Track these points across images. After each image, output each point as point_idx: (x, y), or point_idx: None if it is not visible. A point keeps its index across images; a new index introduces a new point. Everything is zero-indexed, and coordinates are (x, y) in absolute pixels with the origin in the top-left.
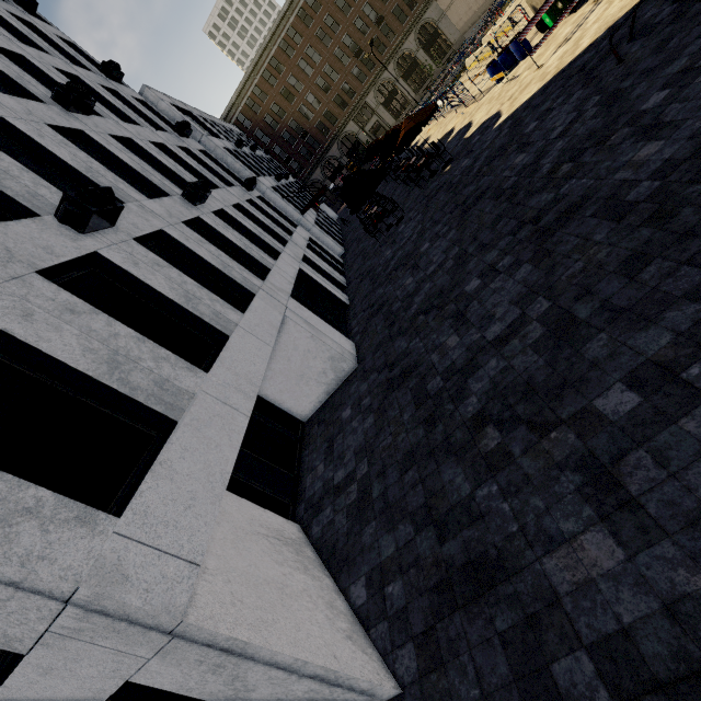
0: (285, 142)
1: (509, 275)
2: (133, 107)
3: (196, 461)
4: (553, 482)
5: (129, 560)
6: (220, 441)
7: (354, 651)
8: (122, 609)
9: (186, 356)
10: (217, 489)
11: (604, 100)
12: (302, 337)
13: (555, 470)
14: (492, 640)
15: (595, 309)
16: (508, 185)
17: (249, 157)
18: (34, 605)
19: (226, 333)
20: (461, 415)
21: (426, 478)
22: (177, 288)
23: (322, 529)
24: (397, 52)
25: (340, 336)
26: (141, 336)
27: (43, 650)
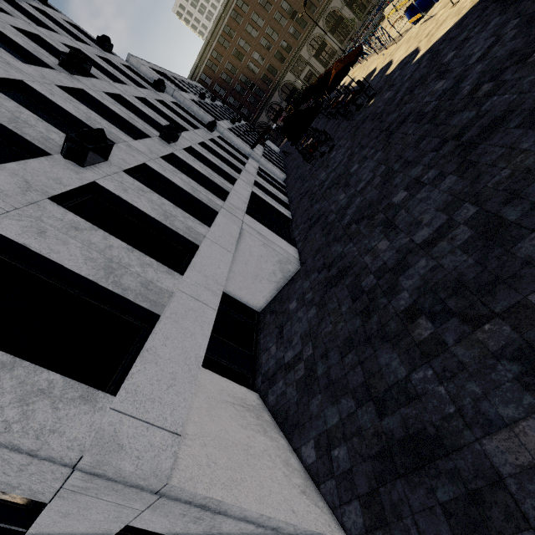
0: (237, 94)
1: (434, 186)
2: (121, 71)
3: (175, 348)
4: (489, 370)
5: (123, 431)
6: (194, 331)
7: (308, 505)
8: (118, 473)
9: (166, 262)
10: (193, 370)
11: (523, 21)
12: (256, 245)
13: (491, 359)
14: (434, 509)
15: (525, 211)
16: (429, 109)
17: (210, 106)
18: (49, 469)
19: (196, 243)
20: (394, 308)
21: (364, 360)
22: (158, 208)
23: (276, 398)
24: (325, 10)
25: (285, 244)
26: (130, 247)
27: (60, 500)
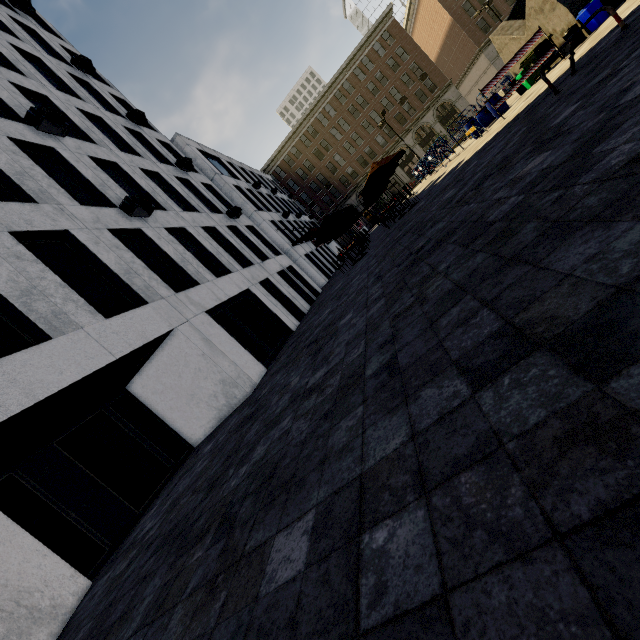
0: (311, 191)
1: (368, 310)
2: (151, 146)
3: None
4: None
5: None
6: None
7: None
8: None
9: None
10: None
11: (528, 128)
12: (194, 354)
13: None
14: None
15: (381, 365)
16: (427, 218)
17: (264, 196)
18: None
19: (50, 334)
20: (224, 489)
21: (146, 577)
22: (22, 281)
23: (86, 601)
24: (416, 124)
25: (249, 360)
26: None
27: None
